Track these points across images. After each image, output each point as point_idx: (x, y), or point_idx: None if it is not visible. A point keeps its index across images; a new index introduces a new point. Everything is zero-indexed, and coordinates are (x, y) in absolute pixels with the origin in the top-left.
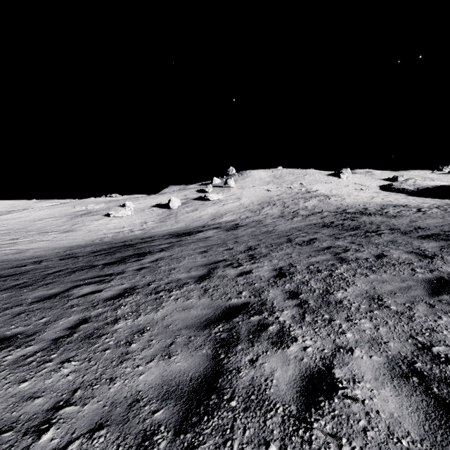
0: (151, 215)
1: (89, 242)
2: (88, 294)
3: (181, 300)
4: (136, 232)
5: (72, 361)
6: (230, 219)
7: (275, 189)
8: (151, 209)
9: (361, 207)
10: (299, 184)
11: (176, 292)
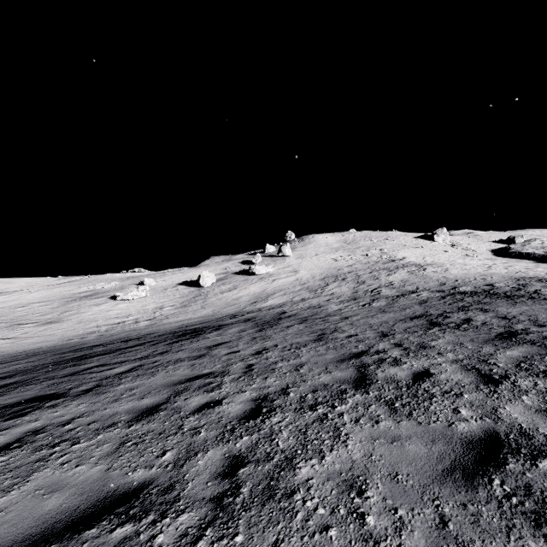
0: (172, 297)
1: (62, 341)
2: None
3: None
4: (141, 323)
5: None
6: (278, 303)
7: (346, 257)
8: (175, 288)
9: (480, 283)
10: (379, 250)
11: None
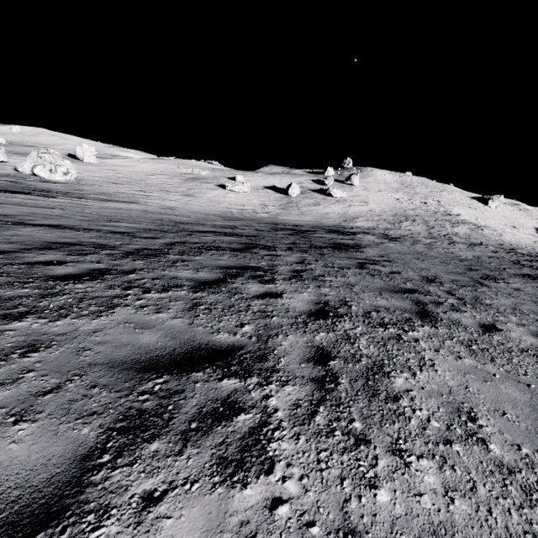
0: (269, 198)
1: (224, 214)
2: (396, 273)
3: (502, 297)
4: (262, 214)
5: (509, 314)
6: (367, 226)
7: (408, 201)
8: (266, 191)
9: (532, 251)
10: (436, 201)
11: (482, 290)
